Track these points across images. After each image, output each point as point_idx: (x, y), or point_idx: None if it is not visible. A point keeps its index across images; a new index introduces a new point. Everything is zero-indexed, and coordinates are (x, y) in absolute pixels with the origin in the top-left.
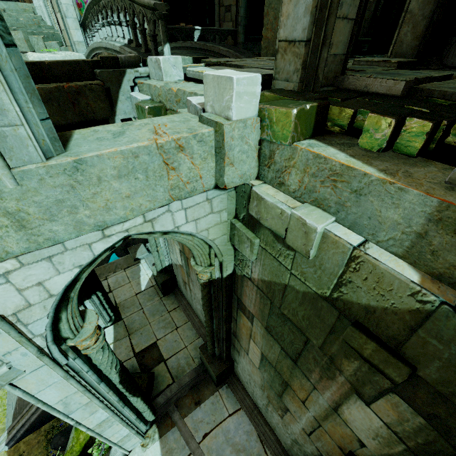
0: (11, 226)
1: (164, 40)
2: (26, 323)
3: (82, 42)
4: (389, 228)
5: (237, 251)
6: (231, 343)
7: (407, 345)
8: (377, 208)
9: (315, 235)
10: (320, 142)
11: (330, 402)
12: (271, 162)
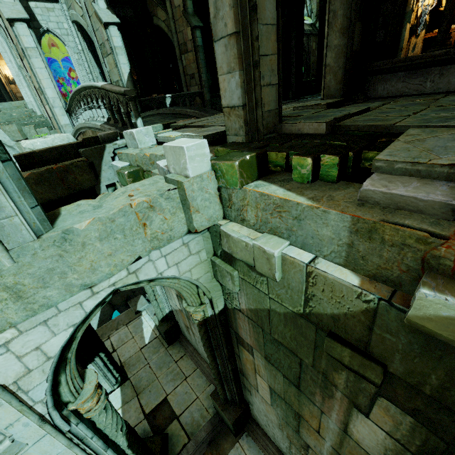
0: (9, 298)
1: (136, 116)
2: (26, 390)
3: (68, 124)
4: (328, 243)
5: (223, 286)
6: (241, 383)
7: (372, 344)
8: (315, 228)
9: (275, 259)
10: (265, 182)
11: (339, 424)
12: (231, 204)
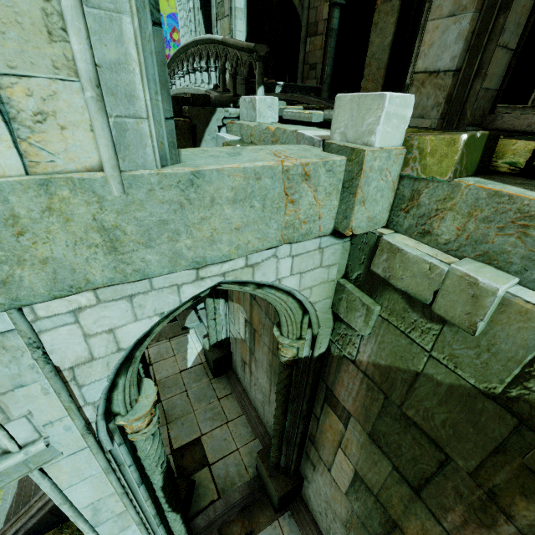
0: (101, 246)
1: (259, 83)
2: (81, 383)
3: None
4: None
5: (338, 323)
6: (304, 452)
7: None
8: None
9: (493, 300)
10: (490, 180)
11: None
12: (413, 205)
